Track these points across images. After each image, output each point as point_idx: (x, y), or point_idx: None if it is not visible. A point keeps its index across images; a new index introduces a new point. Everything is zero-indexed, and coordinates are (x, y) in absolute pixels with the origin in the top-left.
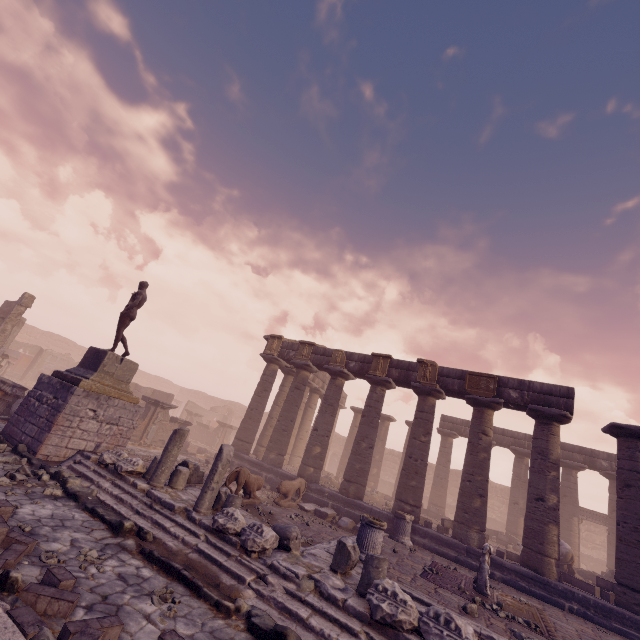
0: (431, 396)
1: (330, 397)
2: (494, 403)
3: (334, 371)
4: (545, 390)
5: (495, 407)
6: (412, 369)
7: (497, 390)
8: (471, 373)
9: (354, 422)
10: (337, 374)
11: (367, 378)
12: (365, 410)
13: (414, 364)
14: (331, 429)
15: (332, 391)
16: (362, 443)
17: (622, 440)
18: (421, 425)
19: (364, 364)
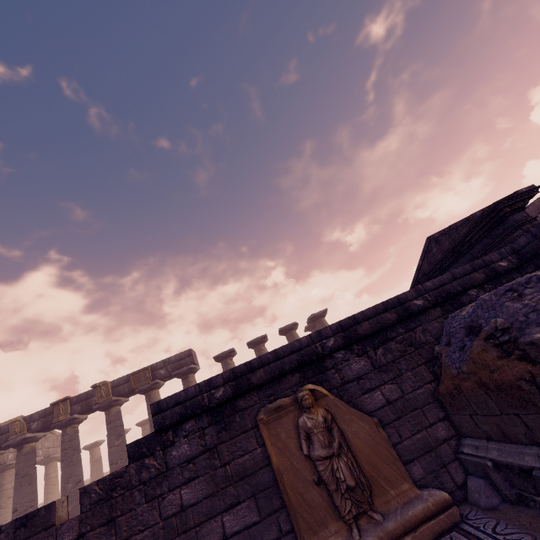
0: (113, 407)
1: (21, 469)
2: (154, 385)
3: (16, 443)
4: (178, 358)
5: (156, 386)
6: (91, 396)
7: (153, 375)
8: (133, 374)
9: (92, 459)
10: (21, 443)
11: (54, 427)
12: (62, 455)
13: (91, 391)
14: (35, 496)
15: (22, 462)
16: (68, 485)
17: (222, 363)
18: (112, 434)
19: (47, 417)
